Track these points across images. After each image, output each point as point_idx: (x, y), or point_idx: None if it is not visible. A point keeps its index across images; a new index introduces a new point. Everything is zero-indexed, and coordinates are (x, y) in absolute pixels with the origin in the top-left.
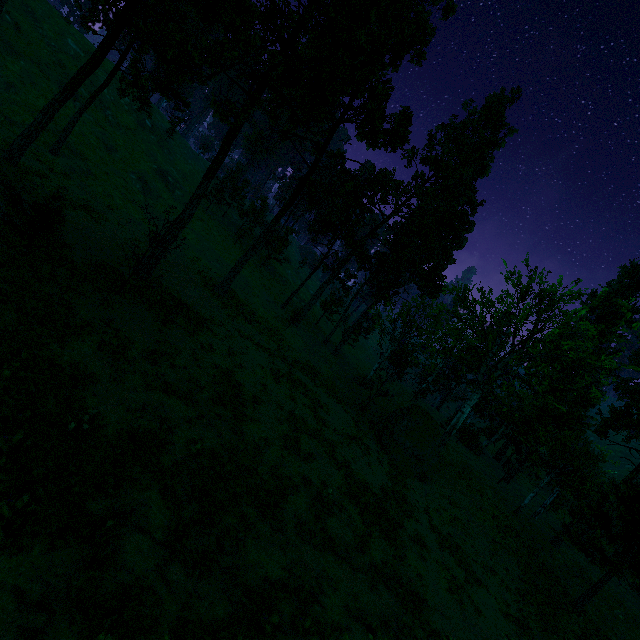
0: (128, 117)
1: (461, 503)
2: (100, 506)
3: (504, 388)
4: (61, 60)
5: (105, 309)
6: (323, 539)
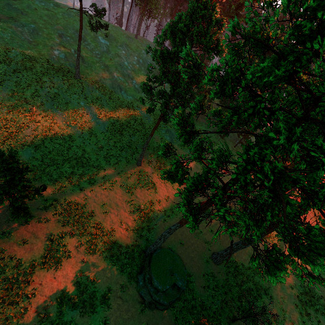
0: (141, 73)
1: None
2: None
3: None
4: (105, 63)
5: None
6: None
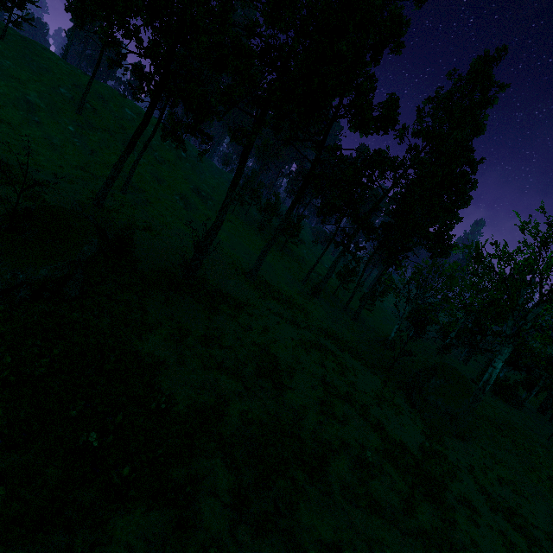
0: (169, 154)
1: (508, 462)
2: (180, 473)
3: (538, 340)
4: (122, 125)
5: (168, 306)
6: (368, 502)
